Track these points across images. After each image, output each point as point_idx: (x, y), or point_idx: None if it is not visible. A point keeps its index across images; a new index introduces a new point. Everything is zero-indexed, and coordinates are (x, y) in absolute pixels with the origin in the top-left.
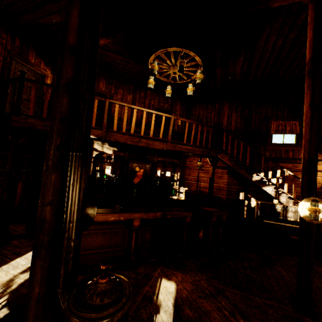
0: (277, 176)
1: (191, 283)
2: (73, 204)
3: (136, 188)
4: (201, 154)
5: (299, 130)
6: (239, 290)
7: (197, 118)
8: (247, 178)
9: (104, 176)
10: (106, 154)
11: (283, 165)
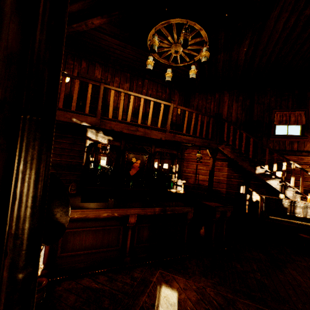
0: (283, 169)
1: (196, 291)
2: (21, 204)
3: (132, 180)
4: (201, 145)
5: (305, 121)
6: (252, 301)
7: (196, 109)
8: (250, 171)
9: (99, 167)
10: (101, 143)
11: (287, 157)
